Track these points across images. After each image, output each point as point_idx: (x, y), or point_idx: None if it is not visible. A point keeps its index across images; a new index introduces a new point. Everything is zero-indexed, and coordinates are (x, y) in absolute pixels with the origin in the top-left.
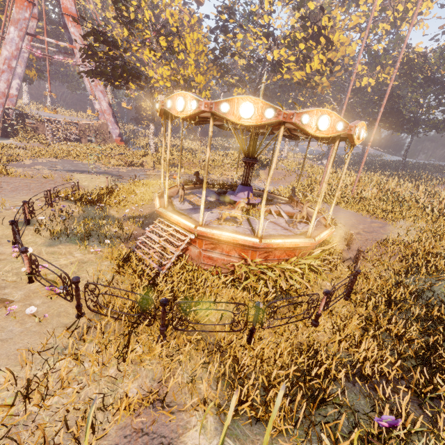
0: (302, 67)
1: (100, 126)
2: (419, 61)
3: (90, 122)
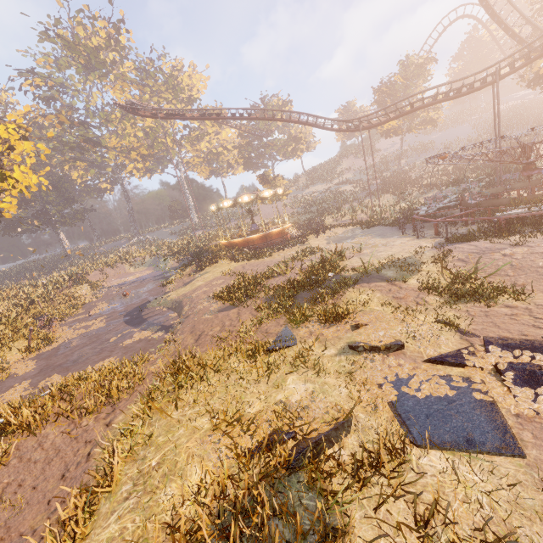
0: None
1: None
2: None
3: None
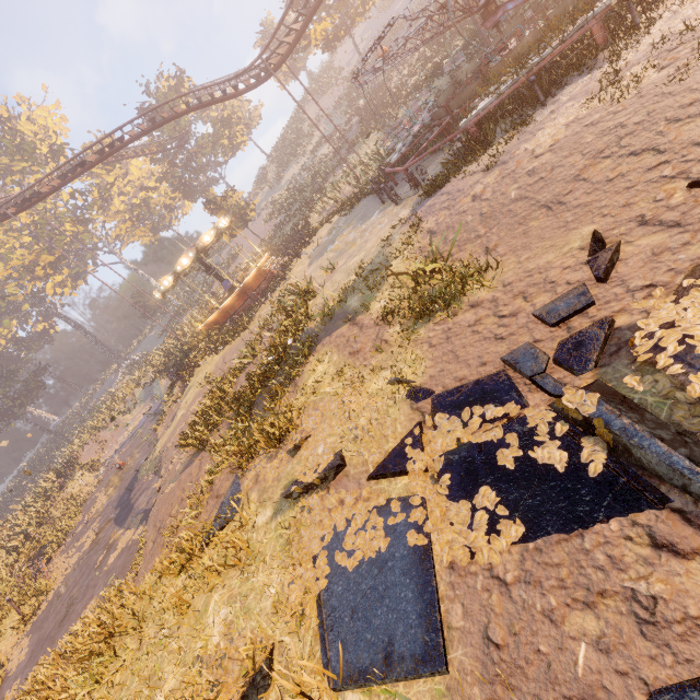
0: None
1: None
2: None
3: None
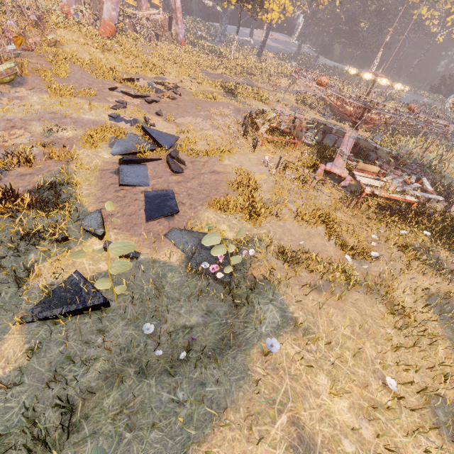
0: None
1: (163, 22)
2: None
3: (157, 17)
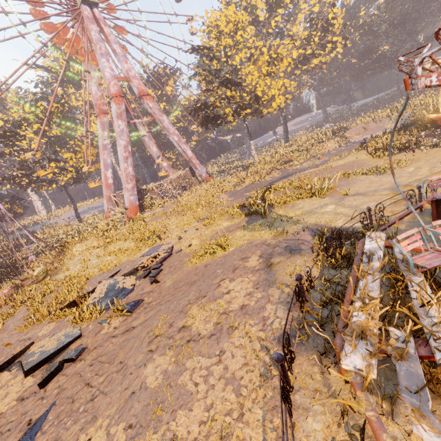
0: (320, 54)
1: (185, 175)
2: (373, 19)
3: (178, 175)
